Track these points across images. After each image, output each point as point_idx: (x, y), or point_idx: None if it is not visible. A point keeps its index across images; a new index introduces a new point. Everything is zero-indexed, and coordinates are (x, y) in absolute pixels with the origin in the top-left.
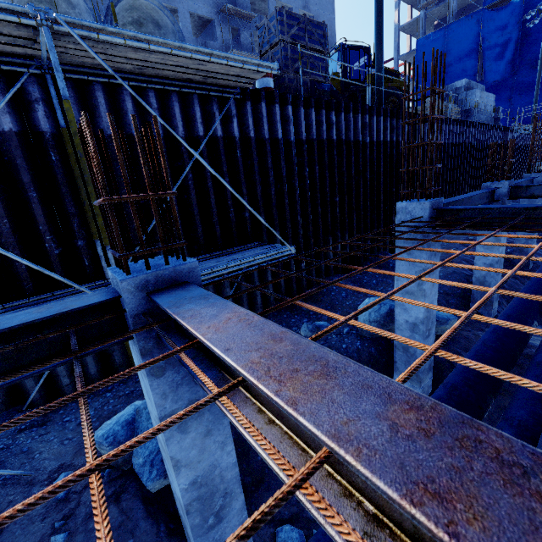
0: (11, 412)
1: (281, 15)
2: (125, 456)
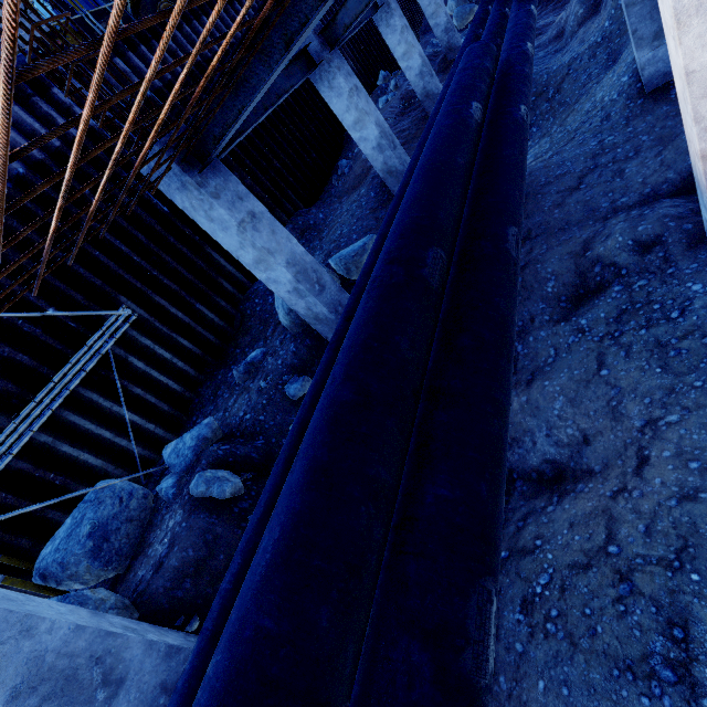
0: None
1: None
2: None
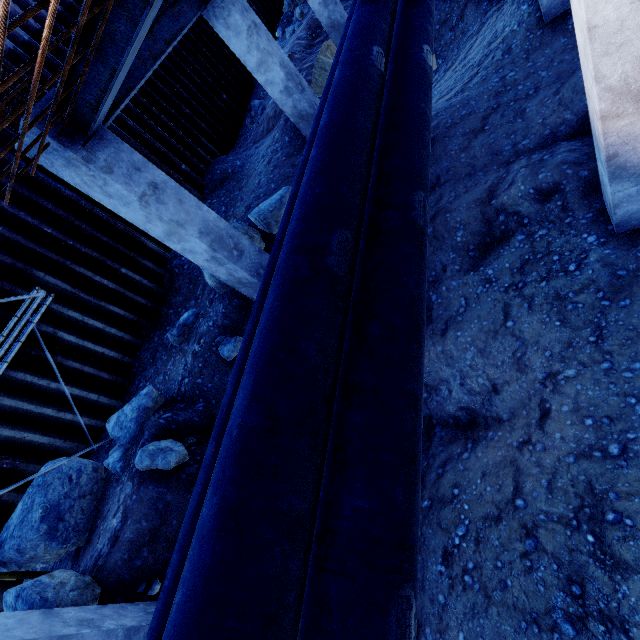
0: None
1: None
2: None
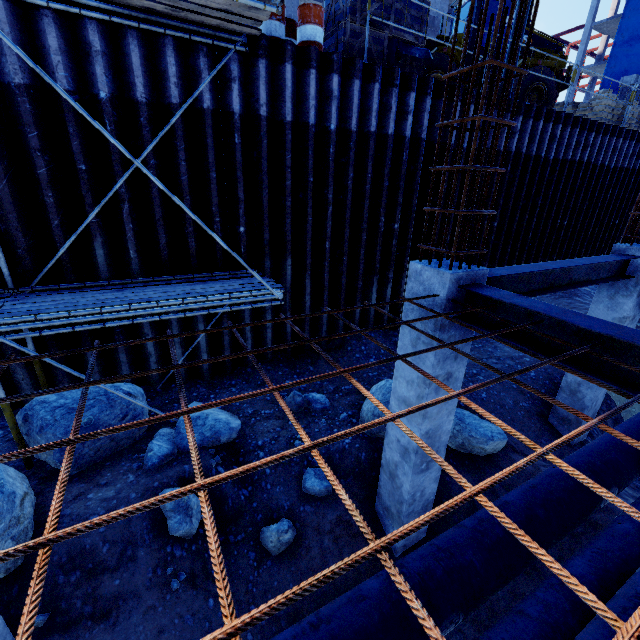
0: None
1: None
2: None
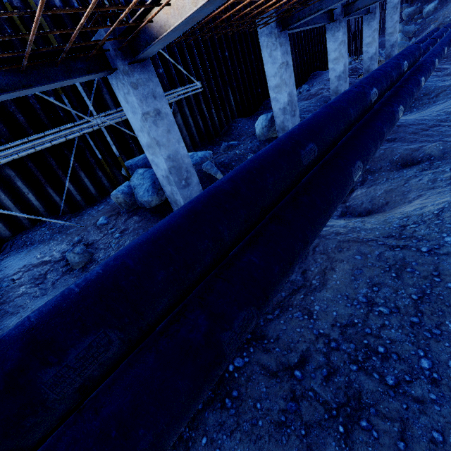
0: (54, 216)
1: None
2: (132, 201)
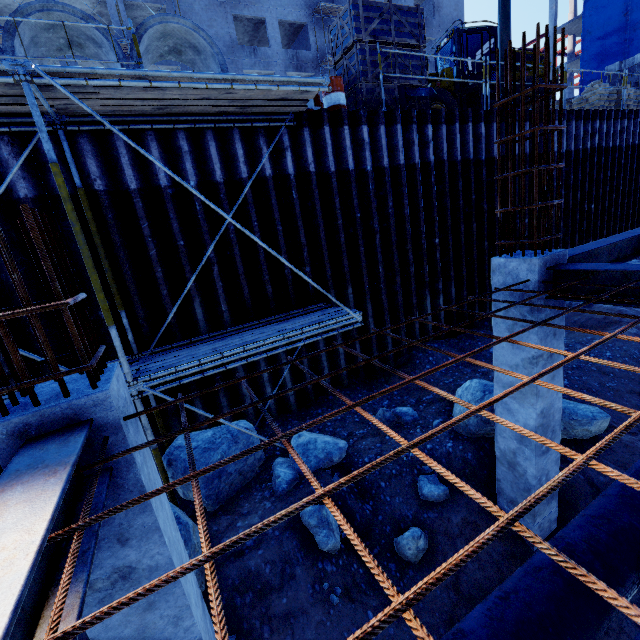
0: None
1: (356, 8)
2: None
